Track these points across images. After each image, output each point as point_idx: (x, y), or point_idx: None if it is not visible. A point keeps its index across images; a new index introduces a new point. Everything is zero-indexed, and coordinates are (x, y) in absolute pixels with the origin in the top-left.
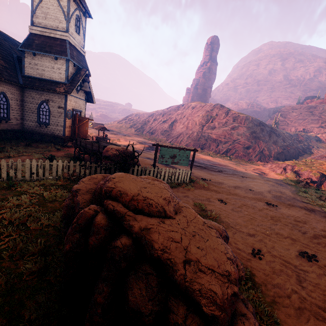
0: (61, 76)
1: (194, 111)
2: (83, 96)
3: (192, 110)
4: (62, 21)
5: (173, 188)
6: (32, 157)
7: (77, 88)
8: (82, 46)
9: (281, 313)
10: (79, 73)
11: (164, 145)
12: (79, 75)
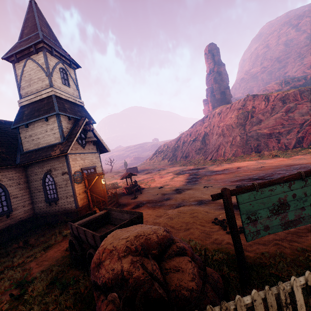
0: (56, 136)
1: (222, 116)
2: (94, 148)
3: (220, 116)
4: (44, 79)
5: None
6: (0, 286)
7: (82, 142)
8: (78, 97)
9: None
10: (77, 124)
11: (242, 187)
12: (77, 126)
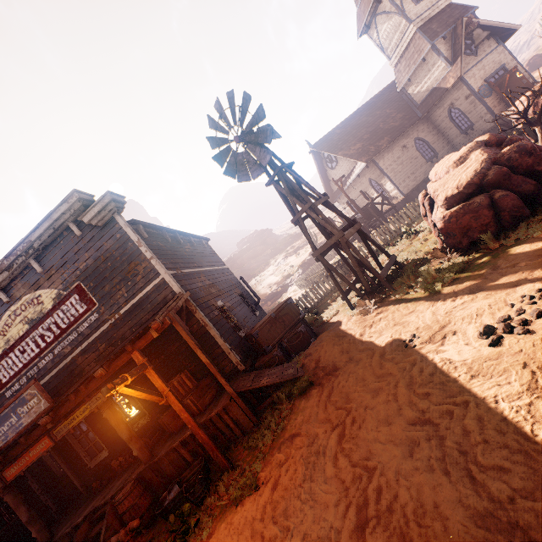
0: (441, 68)
1: None
2: (490, 45)
3: None
4: (399, 22)
5: None
6: None
7: (470, 51)
8: None
9: None
10: (455, 36)
11: None
12: (457, 39)
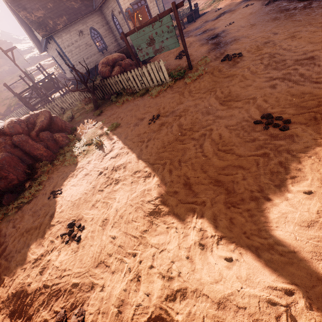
0: None
1: None
2: None
3: None
4: None
5: (138, 98)
6: None
7: None
8: None
9: (3, 226)
10: None
11: (130, 30)
12: None
